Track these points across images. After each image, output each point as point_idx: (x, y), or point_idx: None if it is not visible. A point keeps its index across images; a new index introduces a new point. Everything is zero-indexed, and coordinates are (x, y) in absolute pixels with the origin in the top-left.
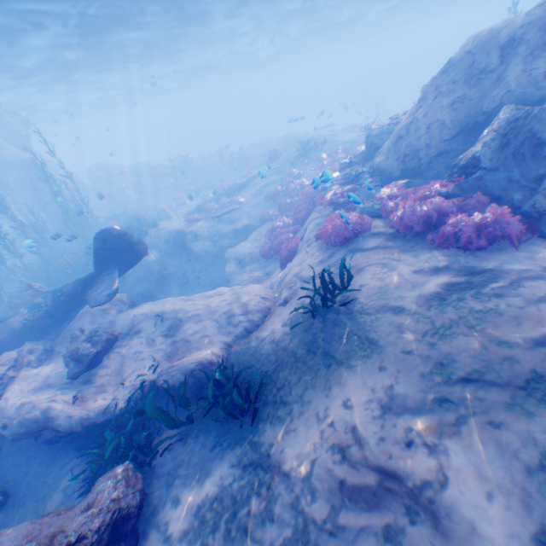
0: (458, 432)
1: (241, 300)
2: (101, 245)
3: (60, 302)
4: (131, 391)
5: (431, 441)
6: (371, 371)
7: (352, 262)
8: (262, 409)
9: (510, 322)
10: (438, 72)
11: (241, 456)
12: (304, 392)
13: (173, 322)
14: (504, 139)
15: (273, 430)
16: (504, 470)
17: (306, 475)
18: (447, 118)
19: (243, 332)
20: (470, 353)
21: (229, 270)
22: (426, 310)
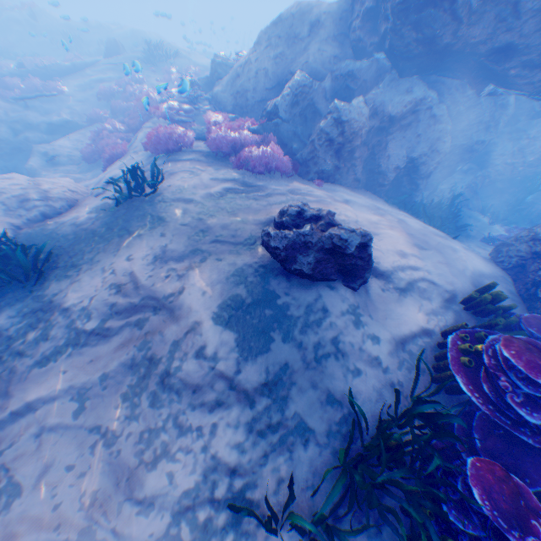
0: (198, 265)
1: (43, 188)
2: None
3: None
4: None
5: (181, 271)
6: (155, 237)
7: (169, 168)
8: (51, 273)
9: (254, 212)
10: (273, 23)
11: (21, 308)
12: (97, 255)
13: None
14: (296, 99)
15: (60, 285)
16: (216, 279)
17: (85, 306)
18: (271, 69)
19: (42, 219)
20: (223, 226)
21: (37, 166)
22: (209, 203)
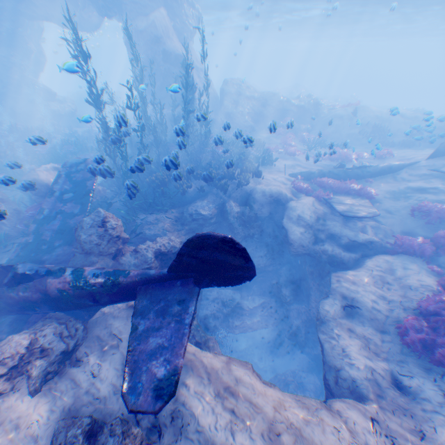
0: None
1: None
2: (193, 251)
3: (109, 290)
4: None
5: None
6: None
7: None
8: None
9: None
10: None
11: None
12: None
13: None
14: None
15: None
16: None
17: None
18: None
19: None
20: None
21: (330, 313)
22: None
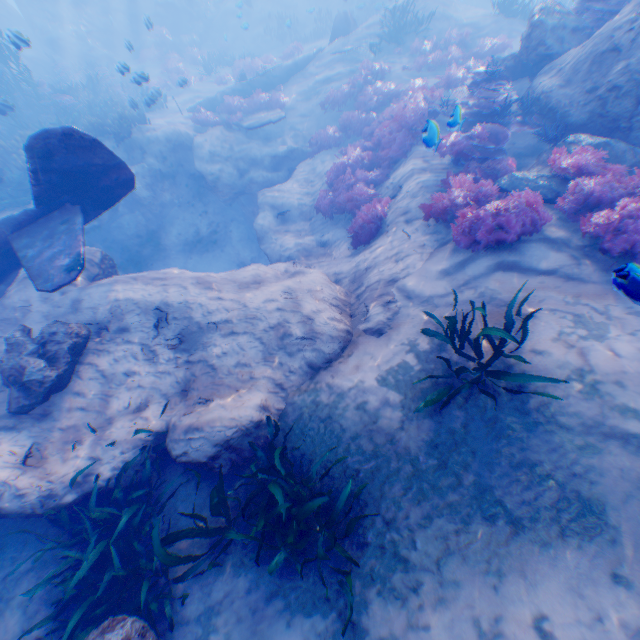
0: None
1: (303, 311)
2: (45, 164)
3: None
4: (123, 451)
5: None
6: (597, 579)
7: (512, 293)
8: (359, 556)
9: None
10: None
11: (325, 639)
12: (448, 561)
13: (187, 328)
14: None
15: (386, 613)
16: None
17: None
18: None
19: (306, 371)
20: None
21: (265, 225)
22: None
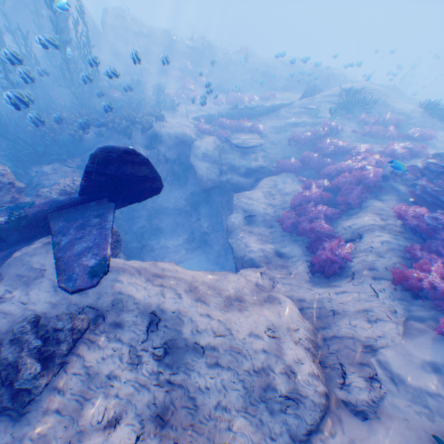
0: None
1: (286, 360)
2: (101, 169)
3: (17, 226)
4: None
5: None
6: None
7: None
8: None
9: None
10: None
11: None
12: None
13: (174, 341)
14: None
15: None
16: None
17: None
18: None
19: (286, 439)
20: None
21: (235, 223)
22: None
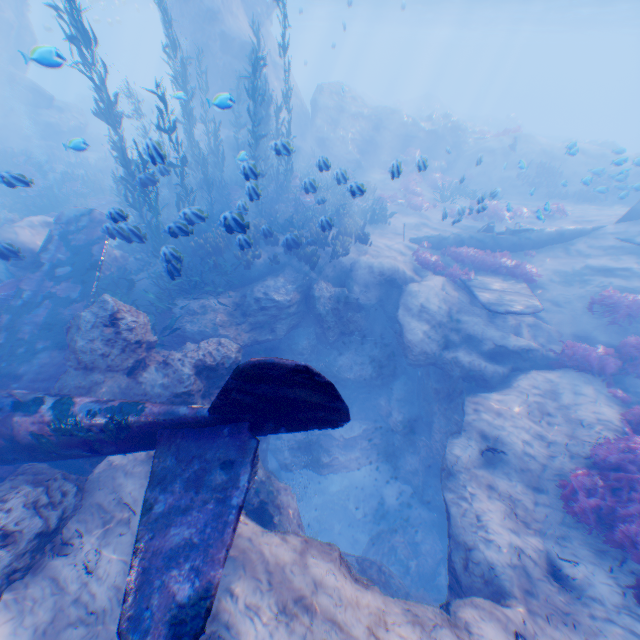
0: None
1: None
2: (247, 385)
3: (114, 436)
4: None
5: None
6: None
7: None
8: None
9: None
10: None
11: None
12: None
13: None
14: None
15: None
16: None
17: None
18: None
19: None
20: None
21: (462, 460)
22: None
